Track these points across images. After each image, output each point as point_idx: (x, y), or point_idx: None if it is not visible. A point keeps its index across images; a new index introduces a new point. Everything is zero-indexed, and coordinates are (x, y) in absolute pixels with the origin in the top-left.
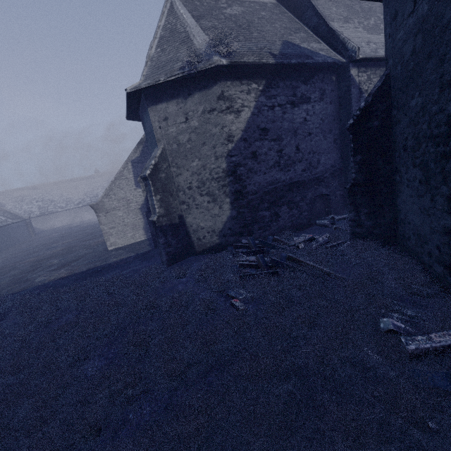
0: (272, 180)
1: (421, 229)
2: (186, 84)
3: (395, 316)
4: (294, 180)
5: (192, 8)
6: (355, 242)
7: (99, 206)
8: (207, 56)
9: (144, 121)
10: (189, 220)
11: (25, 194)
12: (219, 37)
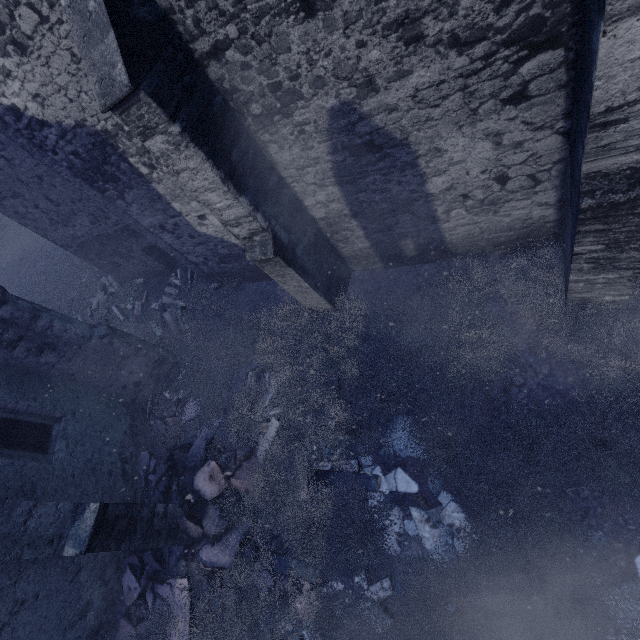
0: (69, 235)
1: None
2: None
3: None
4: (95, 234)
5: None
6: None
7: None
8: None
9: None
10: None
11: None
12: None
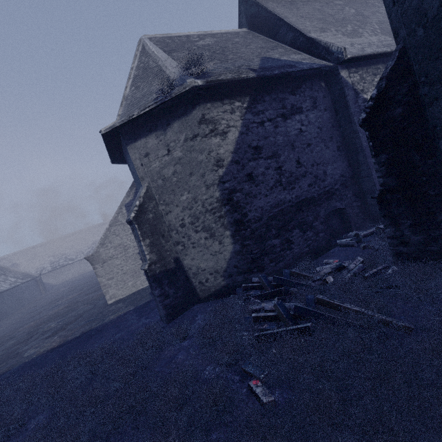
0: (276, 201)
1: None
2: (163, 115)
3: None
4: (301, 198)
5: (164, 45)
6: (404, 266)
7: (95, 257)
8: (181, 82)
9: (128, 162)
10: (186, 263)
11: (38, 251)
12: (191, 61)
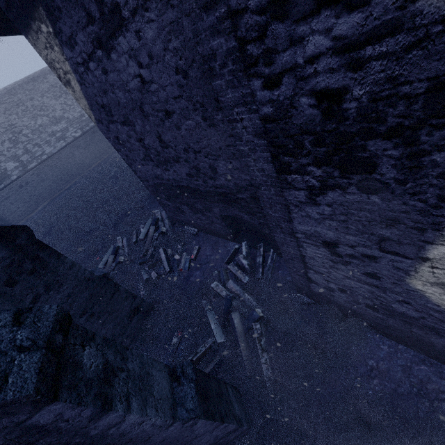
0: (154, 174)
1: None
2: None
3: None
4: (181, 184)
5: None
6: None
7: None
8: None
9: None
10: None
11: None
12: None
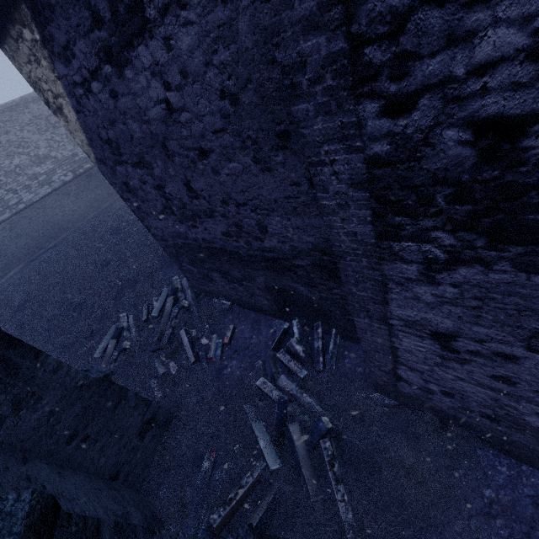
0: (175, 231)
1: None
2: None
3: None
4: (214, 245)
5: None
6: None
7: None
8: None
9: None
10: None
11: None
12: None
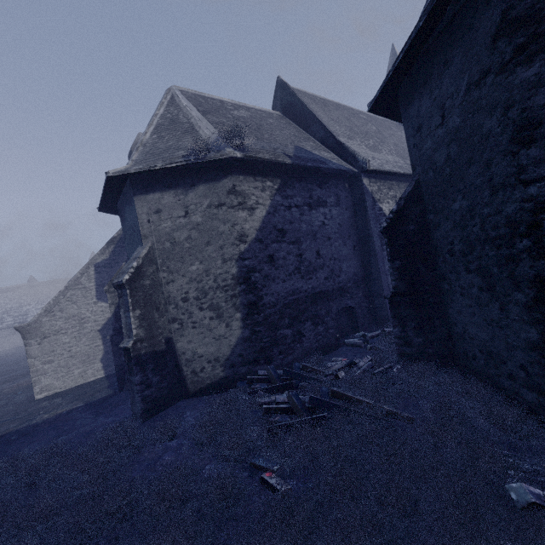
0: (292, 289)
1: (491, 345)
2: (188, 174)
3: (512, 474)
4: (317, 290)
5: (197, 104)
6: (407, 366)
7: (32, 328)
8: (217, 148)
9: (125, 214)
10: (181, 345)
11: None
12: (231, 131)
